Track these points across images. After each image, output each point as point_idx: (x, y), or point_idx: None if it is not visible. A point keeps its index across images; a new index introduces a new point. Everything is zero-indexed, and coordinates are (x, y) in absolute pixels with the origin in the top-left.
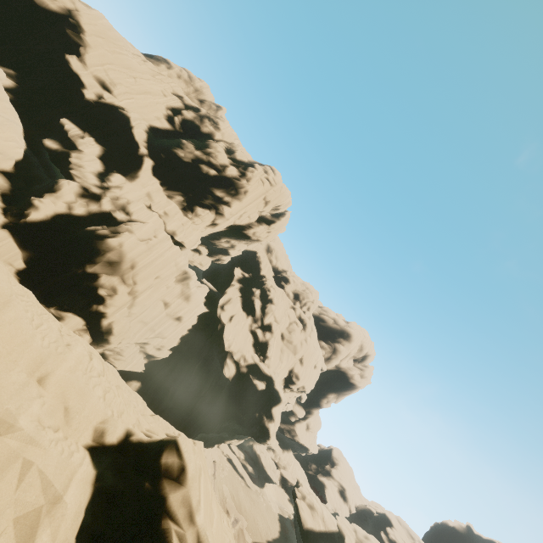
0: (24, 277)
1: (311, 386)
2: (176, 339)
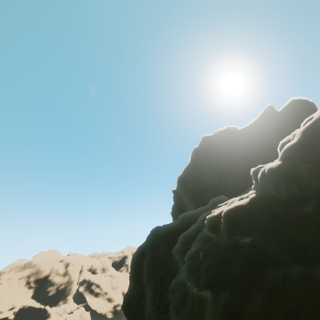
0: None
1: None
2: None
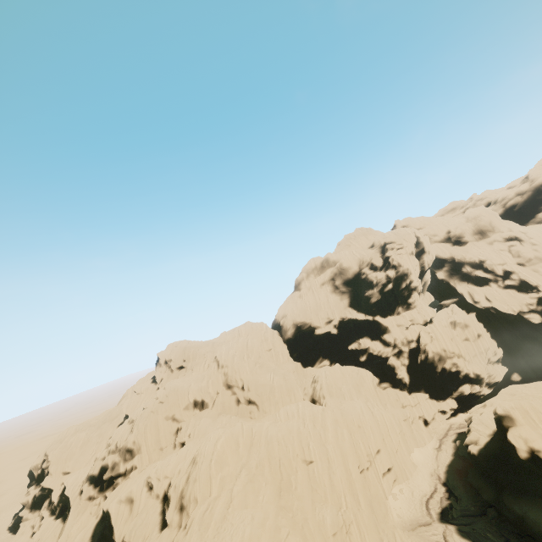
0: (432, 397)
1: None
2: (492, 342)
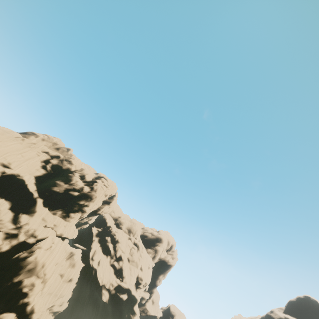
0: None
1: (149, 280)
2: (70, 293)
